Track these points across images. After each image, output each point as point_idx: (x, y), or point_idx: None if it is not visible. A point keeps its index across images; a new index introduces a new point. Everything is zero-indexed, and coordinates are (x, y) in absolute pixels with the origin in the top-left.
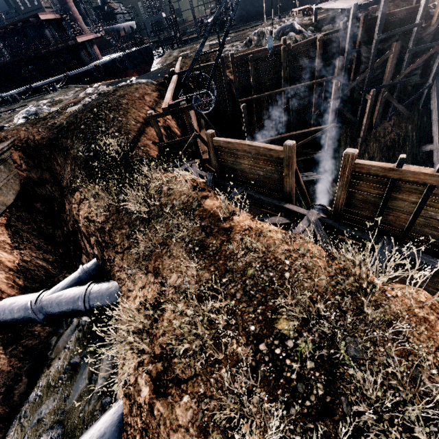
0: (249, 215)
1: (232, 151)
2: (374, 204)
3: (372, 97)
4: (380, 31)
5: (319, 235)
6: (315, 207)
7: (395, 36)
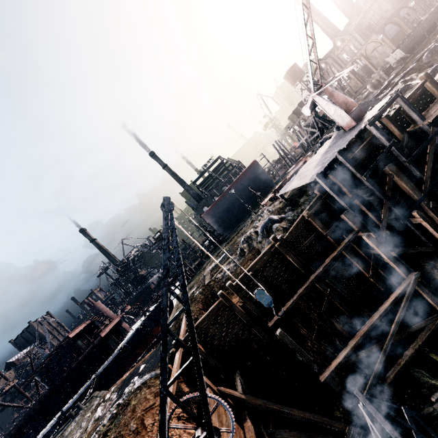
0: None
1: None
2: None
3: (423, 218)
4: (361, 172)
5: None
6: None
7: (378, 164)
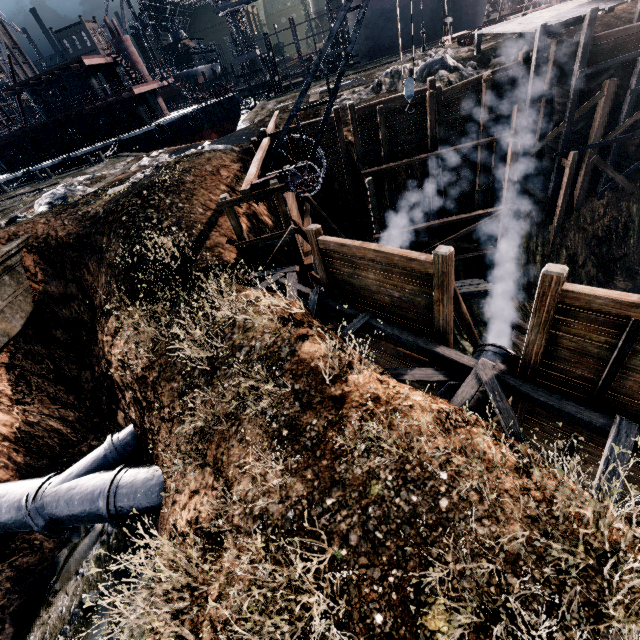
0: (375, 367)
1: (348, 257)
2: (599, 358)
3: (571, 164)
4: (583, 63)
5: (498, 410)
6: (488, 349)
7: (608, 70)
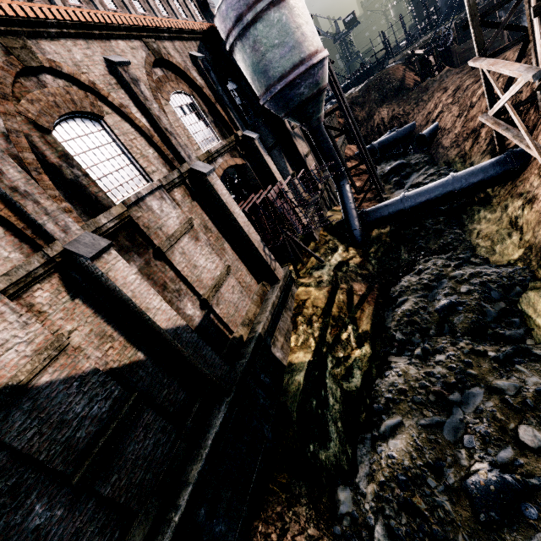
0: None
1: (467, 48)
2: None
3: None
4: None
5: None
6: None
7: None
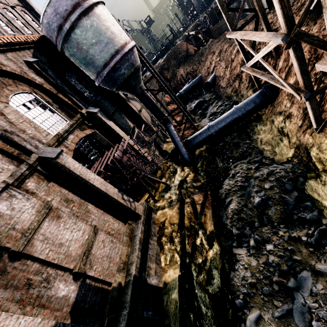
0: None
1: (219, 27)
2: None
3: None
4: None
5: None
6: None
7: None
